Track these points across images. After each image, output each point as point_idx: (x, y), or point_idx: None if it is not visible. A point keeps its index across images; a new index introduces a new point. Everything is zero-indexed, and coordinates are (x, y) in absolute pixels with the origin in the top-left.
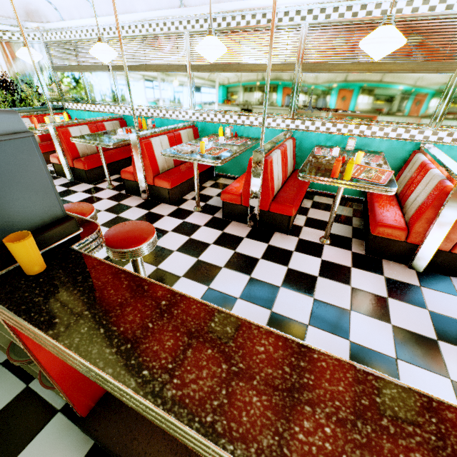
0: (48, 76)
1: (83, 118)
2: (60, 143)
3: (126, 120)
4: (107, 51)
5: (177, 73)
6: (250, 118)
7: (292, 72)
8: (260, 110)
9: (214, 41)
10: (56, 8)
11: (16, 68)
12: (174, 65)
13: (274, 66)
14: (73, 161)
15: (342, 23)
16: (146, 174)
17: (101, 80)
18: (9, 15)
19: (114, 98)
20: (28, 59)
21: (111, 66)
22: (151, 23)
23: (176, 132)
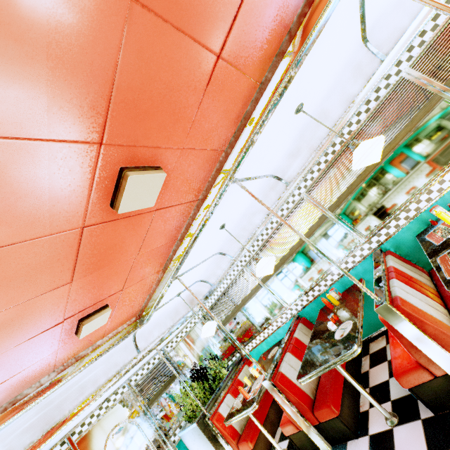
0: (218, 338)
1: (263, 351)
2: (285, 398)
3: (303, 316)
4: (269, 260)
5: (319, 229)
6: (444, 179)
7: (441, 100)
8: (445, 161)
9: (368, 141)
10: (205, 281)
11: (197, 352)
12: (312, 225)
13: (414, 120)
14: (313, 412)
15: (443, 27)
16: (446, 351)
17: (259, 301)
18: (183, 314)
19: (278, 305)
20: (210, 333)
21: (261, 281)
22: (271, 221)
23: (389, 269)
